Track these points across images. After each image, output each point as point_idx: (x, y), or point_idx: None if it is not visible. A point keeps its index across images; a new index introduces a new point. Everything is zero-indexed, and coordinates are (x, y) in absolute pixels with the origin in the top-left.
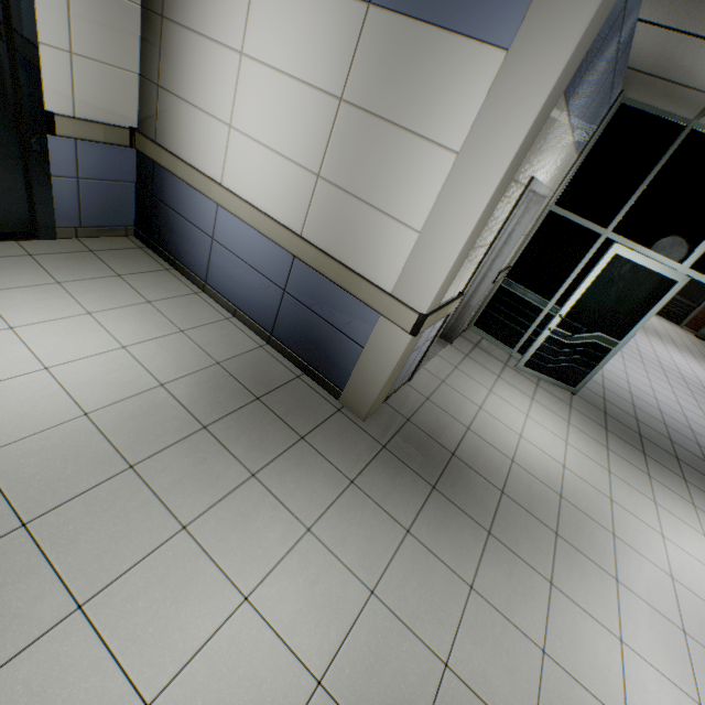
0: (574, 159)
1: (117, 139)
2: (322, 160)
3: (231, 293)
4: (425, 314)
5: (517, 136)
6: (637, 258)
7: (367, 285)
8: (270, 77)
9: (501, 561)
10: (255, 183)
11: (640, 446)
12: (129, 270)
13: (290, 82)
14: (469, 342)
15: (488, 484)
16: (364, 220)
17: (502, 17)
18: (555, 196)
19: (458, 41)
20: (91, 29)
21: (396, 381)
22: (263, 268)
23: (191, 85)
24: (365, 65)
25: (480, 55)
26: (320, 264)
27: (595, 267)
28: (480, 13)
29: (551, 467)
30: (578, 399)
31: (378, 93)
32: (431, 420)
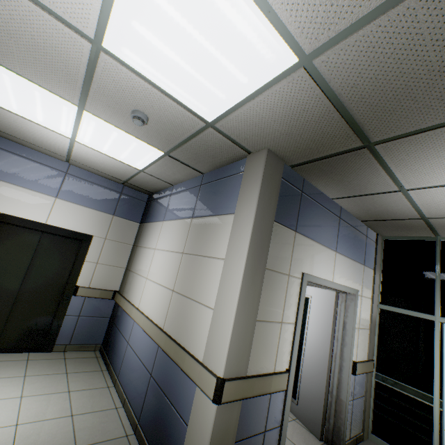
0: (370, 271)
1: (106, 295)
2: (175, 282)
3: (127, 384)
4: (223, 377)
5: (245, 242)
6: None
7: (188, 357)
8: (162, 254)
9: None
10: (150, 303)
11: None
12: (76, 369)
13: (168, 253)
14: None
15: None
16: (190, 310)
17: (231, 204)
18: (377, 297)
19: (219, 217)
20: (109, 254)
21: None
22: (144, 358)
23: (139, 266)
24: (191, 237)
25: (227, 218)
26: (167, 346)
27: (442, 348)
28: (225, 206)
29: None
30: None
31: (195, 245)
32: None
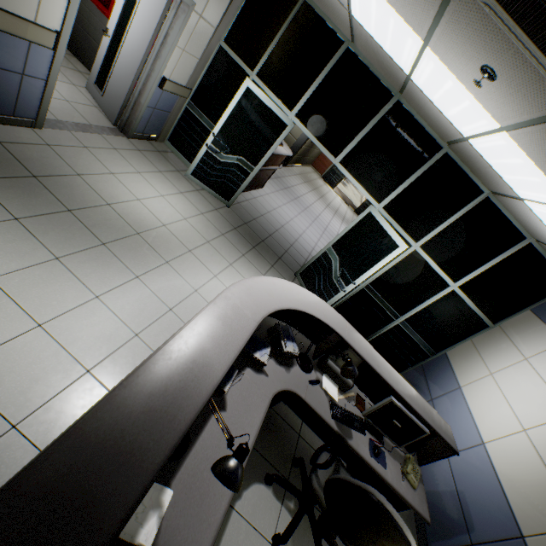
0: None
1: None
2: None
3: None
4: None
5: None
6: (262, 96)
7: None
8: None
9: (9, 234)
10: None
11: (255, 244)
12: None
13: None
14: (154, 147)
15: (58, 202)
16: None
17: None
18: (224, 33)
19: None
20: None
21: None
22: None
23: None
24: None
25: None
26: None
27: (235, 95)
28: None
29: (149, 221)
30: (230, 210)
31: None
32: (34, 154)
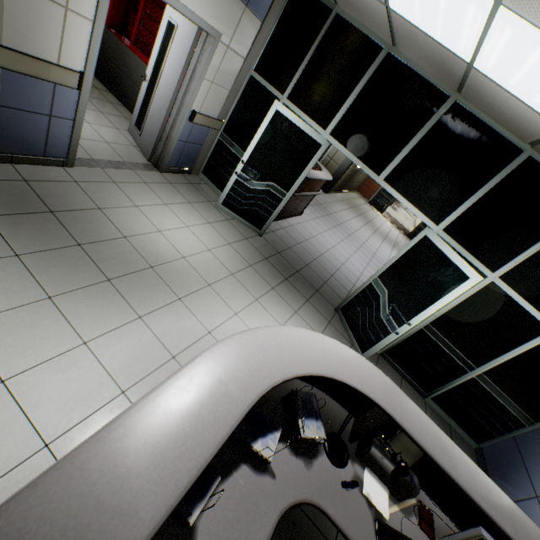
0: (256, 22)
1: None
2: None
3: None
4: None
5: None
6: (292, 117)
7: None
8: None
9: (3, 271)
10: None
11: (288, 275)
12: None
13: None
14: (187, 180)
15: (69, 237)
16: None
17: None
18: (254, 62)
19: None
20: None
21: (20, 145)
22: None
23: None
24: None
25: None
26: None
27: (264, 120)
28: None
29: (167, 253)
30: (262, 239)
31: None
32: (58, 190)
